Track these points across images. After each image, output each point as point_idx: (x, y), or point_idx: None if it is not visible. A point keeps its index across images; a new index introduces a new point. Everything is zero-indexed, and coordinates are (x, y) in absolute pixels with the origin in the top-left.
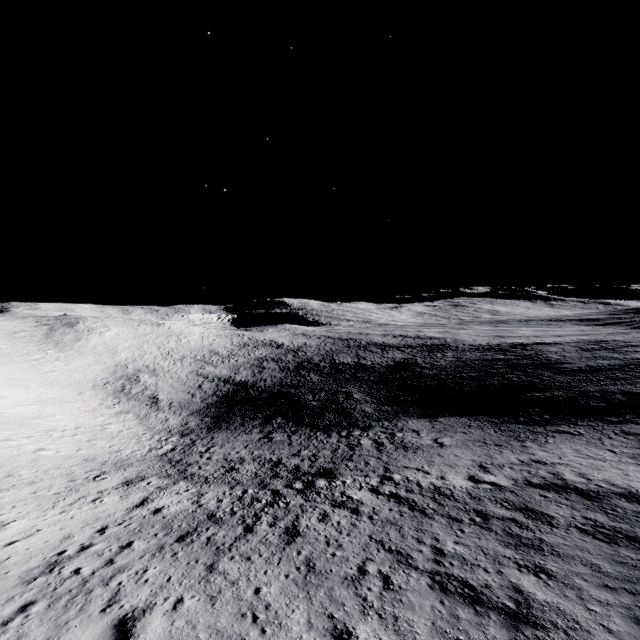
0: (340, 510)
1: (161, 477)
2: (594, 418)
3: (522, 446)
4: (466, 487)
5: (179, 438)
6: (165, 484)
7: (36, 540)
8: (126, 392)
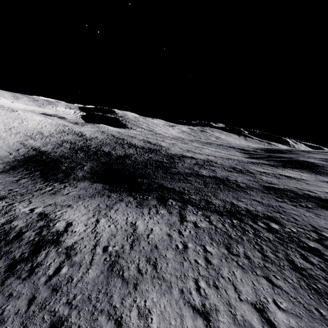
0: None
1: None
2: (130, 192)
3: (84, 199)
4: (21, 211)
5: None
6: None
7: None
8: None
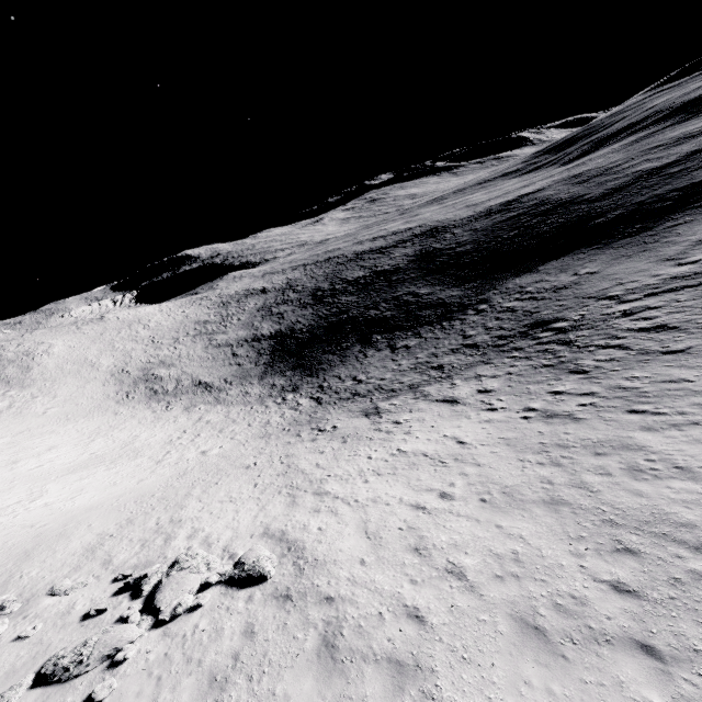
0: (641, 314)
1: (387, 400)
2: (681, 211)
3: (665, 243)
4: (694, 267)
5: (295, 394)
6: (413, 396)
7: (471, 433)
8: (162, 392)
